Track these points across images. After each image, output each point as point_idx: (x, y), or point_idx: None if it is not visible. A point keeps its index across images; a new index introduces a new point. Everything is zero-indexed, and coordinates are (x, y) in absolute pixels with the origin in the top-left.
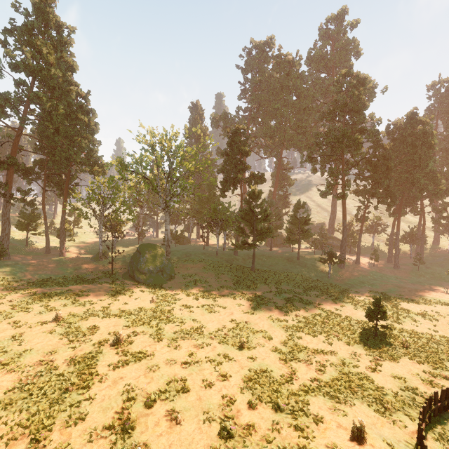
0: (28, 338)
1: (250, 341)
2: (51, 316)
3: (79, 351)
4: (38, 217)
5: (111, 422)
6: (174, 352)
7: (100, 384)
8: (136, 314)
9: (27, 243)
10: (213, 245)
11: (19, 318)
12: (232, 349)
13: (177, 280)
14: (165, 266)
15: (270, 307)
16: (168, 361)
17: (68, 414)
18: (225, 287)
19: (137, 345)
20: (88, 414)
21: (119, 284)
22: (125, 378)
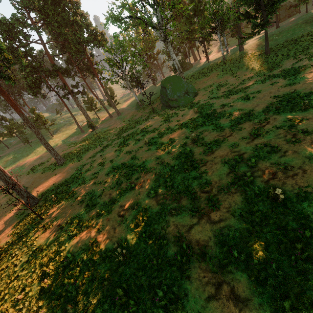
0: (140, 156)
1: (310, 102)
2: (141, 143)
3: (173, 153)
4: (93, 99)
5: (232, 181)
6: (241, 133)
7: (203, 164)
8: (191, 123)
9: (98, 117)
10: (212, 57)
11: (127, 150)
12: (295, 114)
13: (202, 94)
14: (187, 88)
15: (311, 71)
16: (241, 139)
17: (197, 183)
18: (247, 79)
19: (208, 138)
20: (210, 180)
21: (164, 114)
22: (217, 157)
